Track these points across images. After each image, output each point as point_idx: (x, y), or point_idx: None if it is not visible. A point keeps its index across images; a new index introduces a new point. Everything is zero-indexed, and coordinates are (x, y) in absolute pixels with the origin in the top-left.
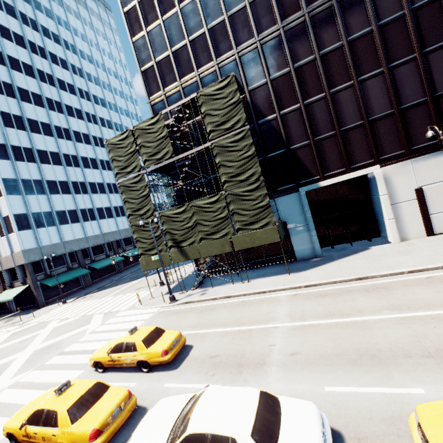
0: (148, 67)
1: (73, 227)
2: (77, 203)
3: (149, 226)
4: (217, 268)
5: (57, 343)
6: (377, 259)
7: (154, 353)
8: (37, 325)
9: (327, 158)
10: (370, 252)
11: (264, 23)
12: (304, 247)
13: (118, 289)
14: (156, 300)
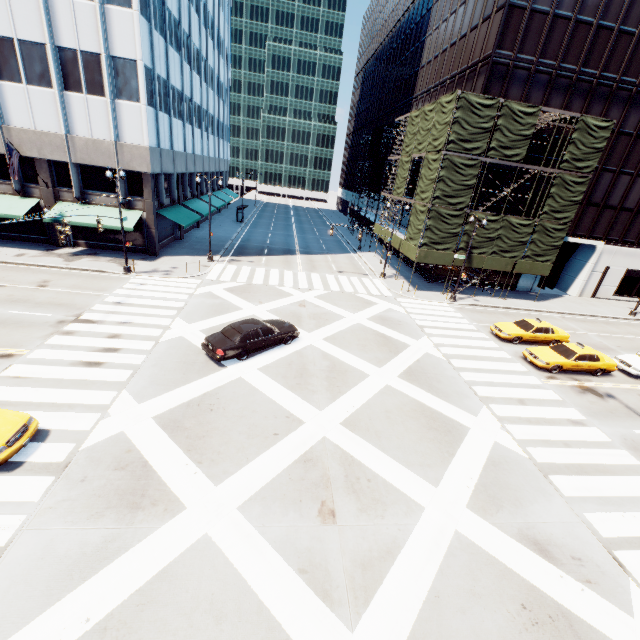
0: (519, 6)
1: (178, 127)
2: (184, 81)
3: (477, 226)
4: (449, 277)
5: (385, 317)
6: (582, 305)
7: (566, 336)
8: (256, 287)
9: (583, 221)
10: (569, 299)
11: (632, 68)
12: (526, 282)
13: (291, 263)
14: (422, 295)
